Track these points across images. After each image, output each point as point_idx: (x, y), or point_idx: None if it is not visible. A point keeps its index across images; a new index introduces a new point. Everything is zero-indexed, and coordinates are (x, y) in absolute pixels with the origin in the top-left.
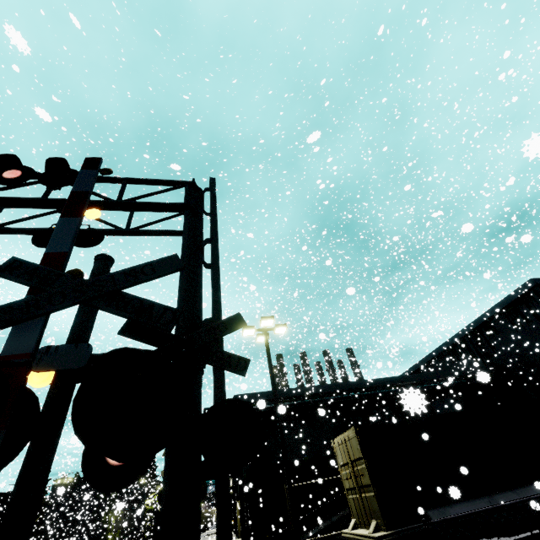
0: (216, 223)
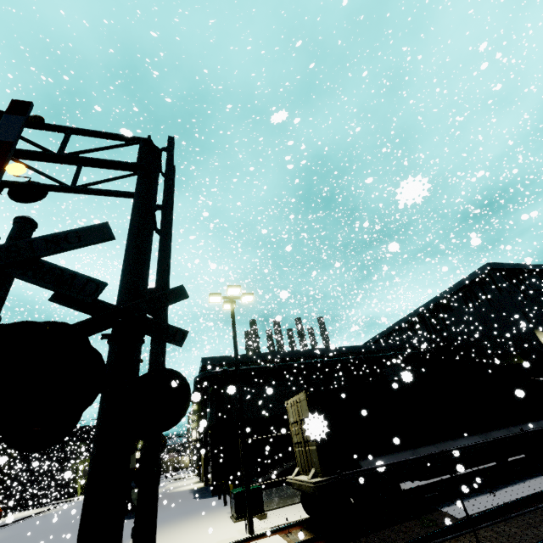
0: (170, 188)
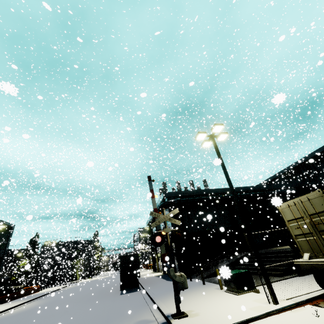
0: None
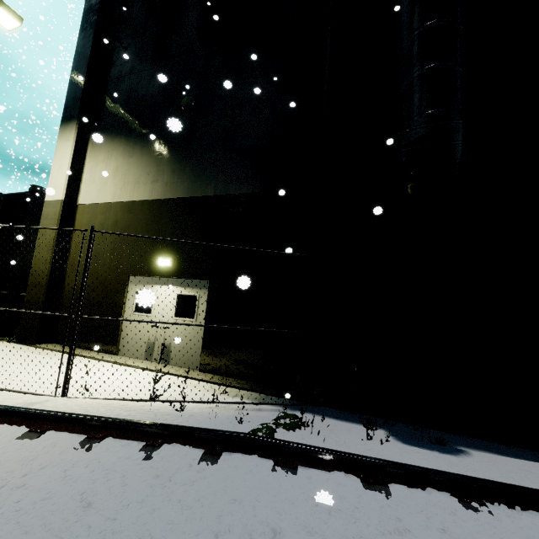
0: None
